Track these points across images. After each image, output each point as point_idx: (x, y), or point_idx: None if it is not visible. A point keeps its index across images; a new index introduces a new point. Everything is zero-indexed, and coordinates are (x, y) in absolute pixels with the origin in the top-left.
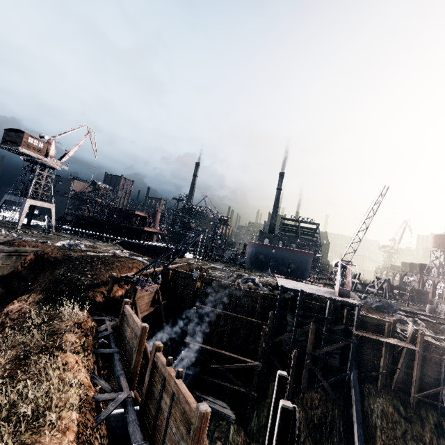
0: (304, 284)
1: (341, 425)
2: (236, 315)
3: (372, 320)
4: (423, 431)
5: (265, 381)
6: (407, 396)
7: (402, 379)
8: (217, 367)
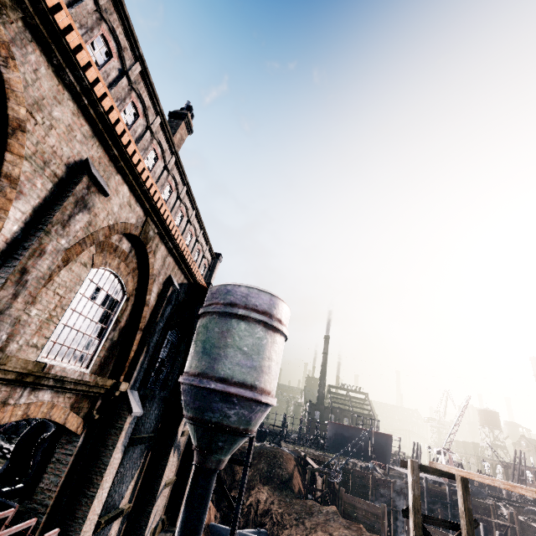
0: None
1: None
2: (378, 504)
3: (480, 504)
4: None
5: None
6: None
7: None
8: None
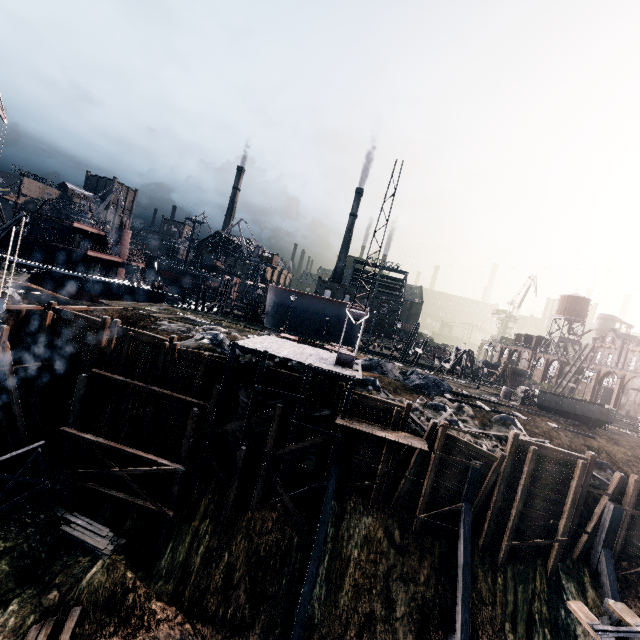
0: (302, 347)
1: (299, 558)
2: (159, 389)
3: (375, 404)
4: (420, 566)
5: (198, 493)
6: (411, 517)
7: (408, 493)
8: (114, 471)
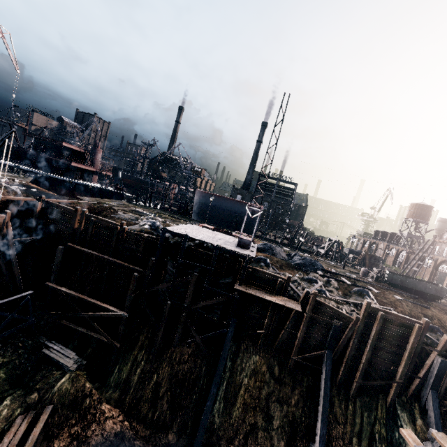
0: (215, 233)
1: (205, 381)
2: (112, 259)
3: (264, 276)
4: (292, 393)
5: (137, 332)
6: (287, 357)
7: (285, 340)
8: (80, 314)
